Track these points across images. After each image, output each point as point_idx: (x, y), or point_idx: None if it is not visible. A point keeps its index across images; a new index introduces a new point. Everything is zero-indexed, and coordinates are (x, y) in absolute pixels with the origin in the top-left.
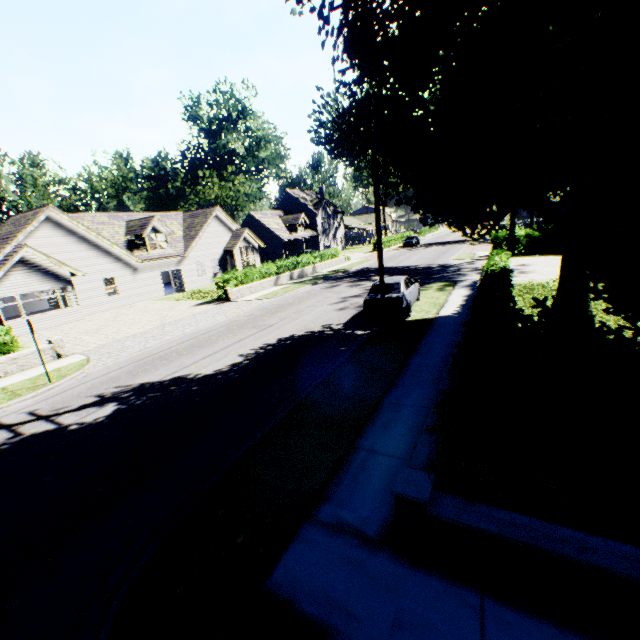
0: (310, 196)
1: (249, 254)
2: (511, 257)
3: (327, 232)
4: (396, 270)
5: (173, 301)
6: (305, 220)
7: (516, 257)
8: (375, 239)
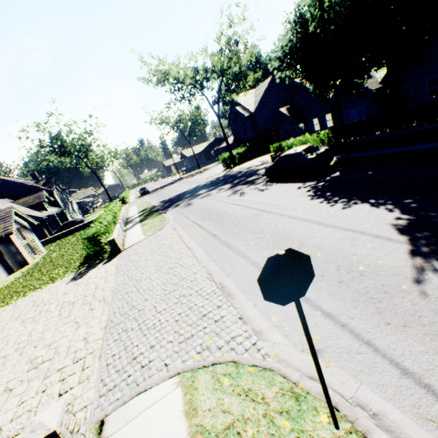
0: (29, 181)
1: (18, 238)
2: (241, 165)
3: (67, 206)
4: (196, 189)
5: None
6: (48, 197)
7: (242, 164)
8: (121, 195)
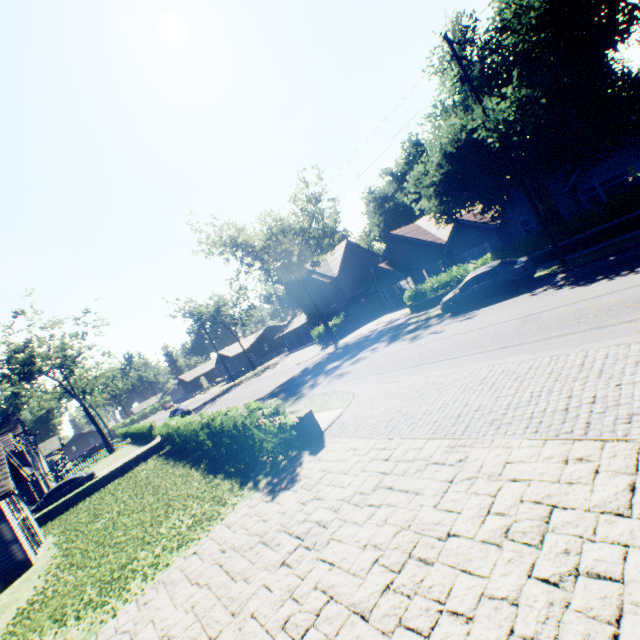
0: None
1: None
2: (346, 337)
3: (36, 464)
4: (311, 369)
5: (116, 616)
6: (15, 445)
7: (347, 336)
8: (148, 423)
